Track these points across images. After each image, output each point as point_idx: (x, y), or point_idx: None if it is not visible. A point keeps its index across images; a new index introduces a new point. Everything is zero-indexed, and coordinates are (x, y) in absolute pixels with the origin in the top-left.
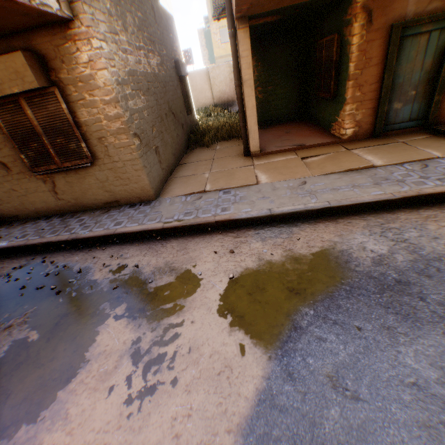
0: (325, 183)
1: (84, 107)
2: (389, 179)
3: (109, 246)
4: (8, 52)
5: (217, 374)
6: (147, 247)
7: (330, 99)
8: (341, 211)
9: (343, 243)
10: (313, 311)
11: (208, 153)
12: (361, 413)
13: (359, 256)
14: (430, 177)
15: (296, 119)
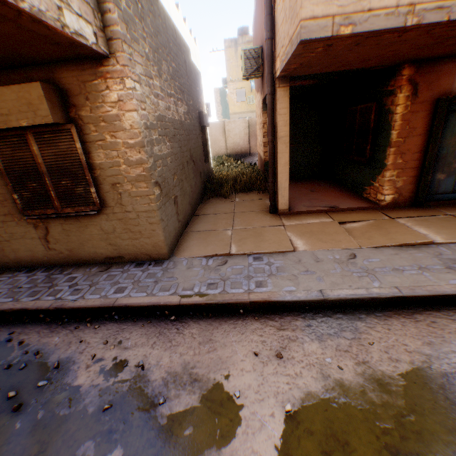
0: (381, 259)
1: (102, 148)
2: None
3: (104, 323)
4: (25, 82)
5: None
6: (156, 331)
7: (363, 163)
8: (415, 303)
9: (440, 358)
10: None
11: (227, 205)
12: None
13: None
14: None
15: (317, 178)
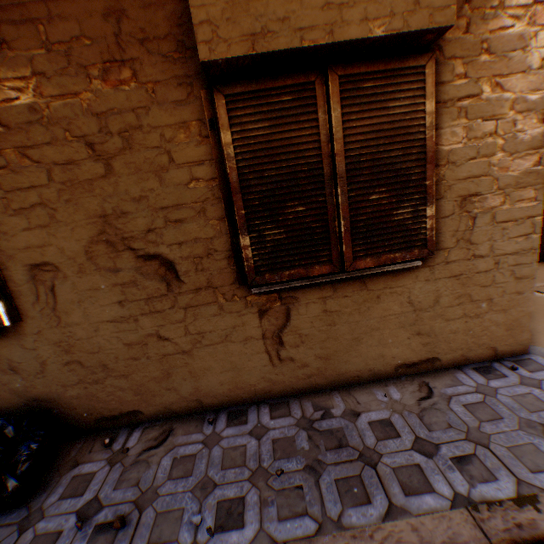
0: None
1: (464, 116)
2: None
3: None
4: None
5: None
6: None
7: None
8: None
9: None
10: None
11: None
12: None
13: None
14: None
15: None
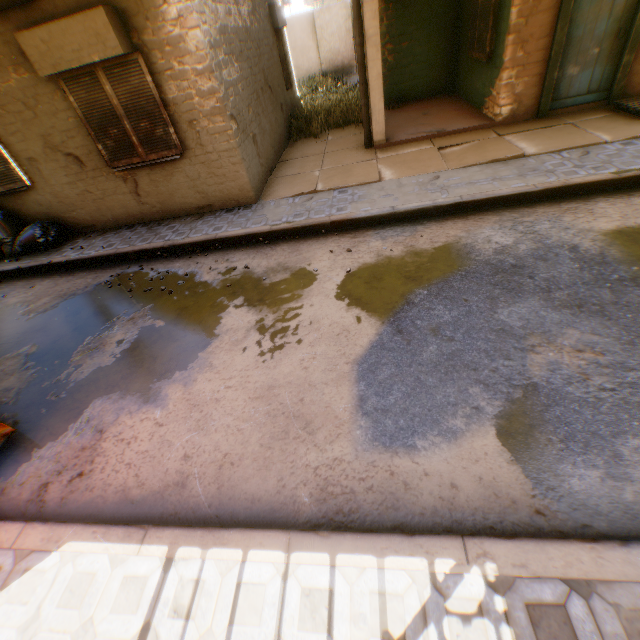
0: (462, 177)
1: (172, 80)
2: (537, 170)
3: (211, 252)
4: (81, 8)
5: (337, 335)
6: (254, 251)
7: (485, 63)
8: (474, 207)
9: (469, 237)
10: (427, 292)
11: (317, 146)
12: (454, 347)
13: (482, 248)
14: (585, 166)
15: (440, 96)
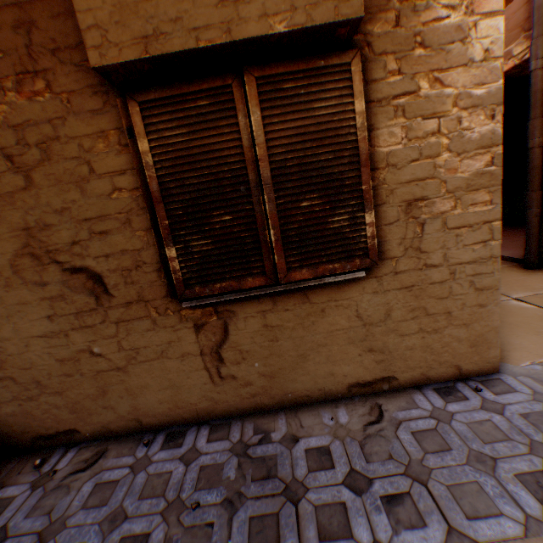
0: None
1: (402, 114)
2: None
3: None
4: None
5: None
6: None
7: None
8: None
9: None
10: None
11: None
12: None
13: None
14: None
15: None
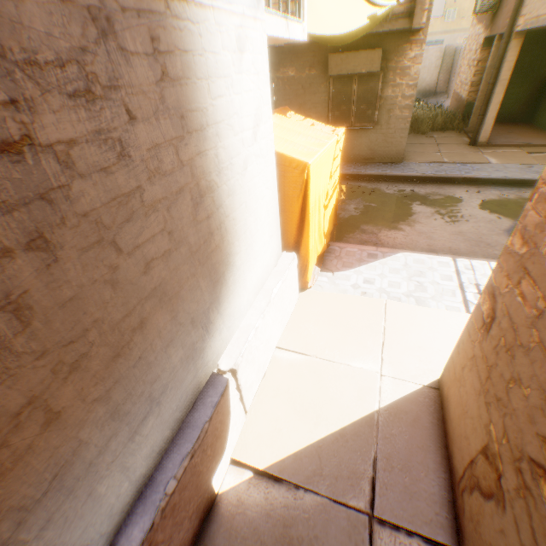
0: None
1: (391, 87)
2: None
3: (381, 182)
4: (364, 46)
5: (488, 221)
6: (411, 185)
7: None
8: None
9: None
10: None
11: (428, 139)
12: None
13: None
14: None
15: (516, 122)
